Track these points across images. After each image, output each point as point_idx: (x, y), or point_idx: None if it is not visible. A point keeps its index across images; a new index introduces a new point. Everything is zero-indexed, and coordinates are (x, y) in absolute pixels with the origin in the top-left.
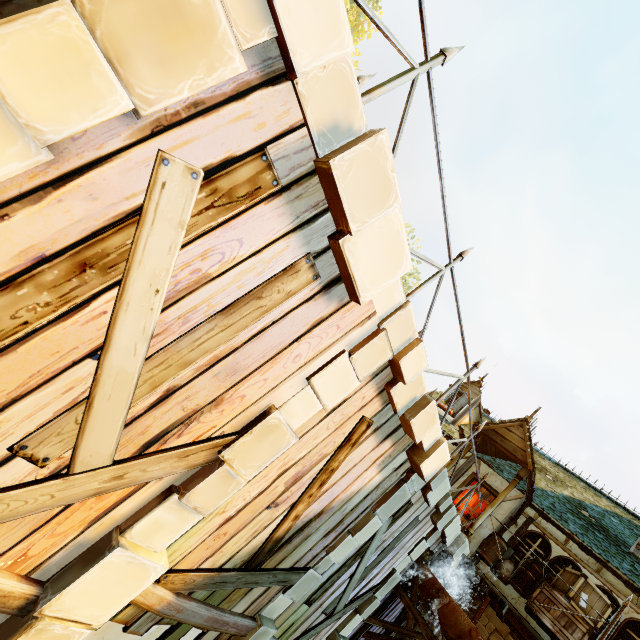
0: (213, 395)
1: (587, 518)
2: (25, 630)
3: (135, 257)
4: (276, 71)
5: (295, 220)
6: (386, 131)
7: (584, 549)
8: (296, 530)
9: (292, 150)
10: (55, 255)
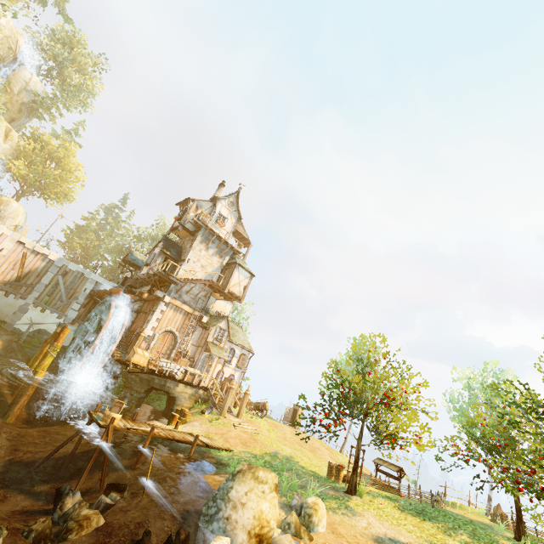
0: None
1: None
2: None
3: None
4: None
5: None
6: None
7: None
8: (25, 275)
9: None
10: None
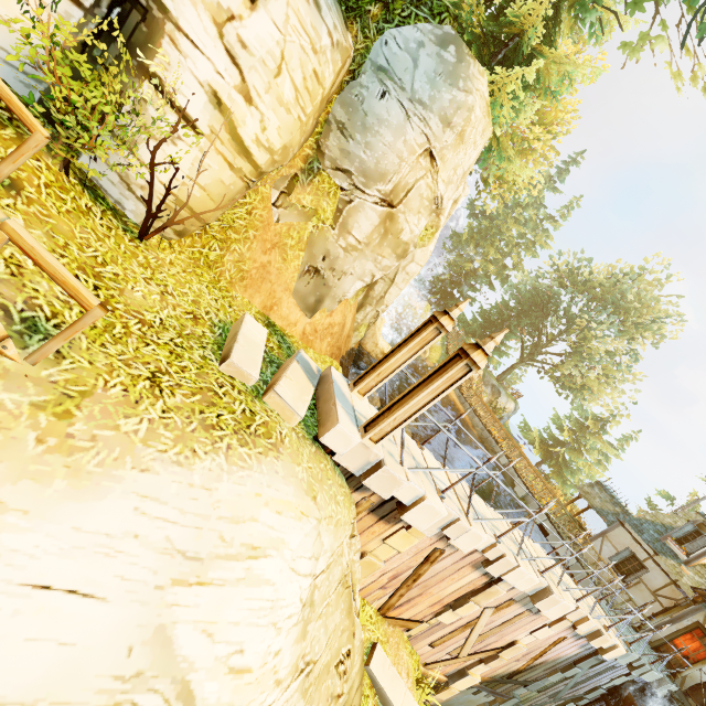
0: (495, 639)
1: None
2: (446, 689)
3: (477, 623)
4: (514, 586)
5: (522, 604)
6: (554, 594)
7: None
8: (528, 667)
9: (520, 595)
10: (461, 625)
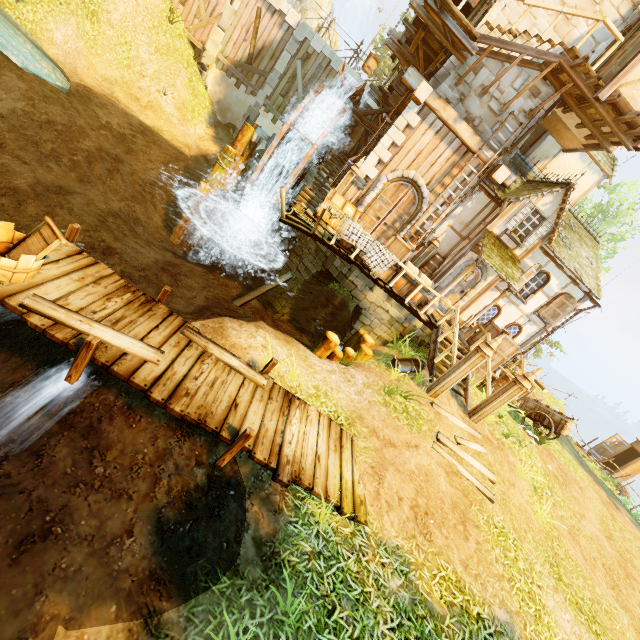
0: (216, 3)
1: None
2: (204, 52)
3: None
4: None
5: None
6: None
7: None
8: (257, 54)
9: None
10: None
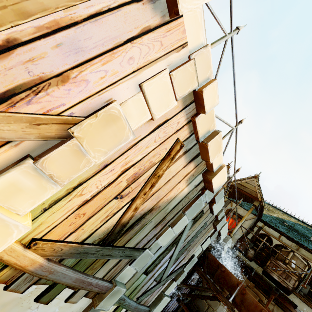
0: (58, 68)
1: (287, 226)
2: None
3: None
4: None
5: None
6: None
7: (289, 239)
8: (136, 219)
9: None
10: None
